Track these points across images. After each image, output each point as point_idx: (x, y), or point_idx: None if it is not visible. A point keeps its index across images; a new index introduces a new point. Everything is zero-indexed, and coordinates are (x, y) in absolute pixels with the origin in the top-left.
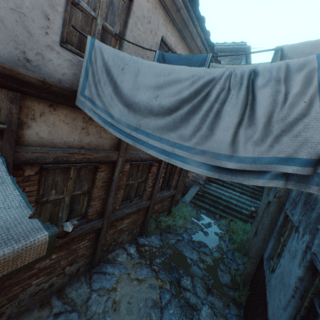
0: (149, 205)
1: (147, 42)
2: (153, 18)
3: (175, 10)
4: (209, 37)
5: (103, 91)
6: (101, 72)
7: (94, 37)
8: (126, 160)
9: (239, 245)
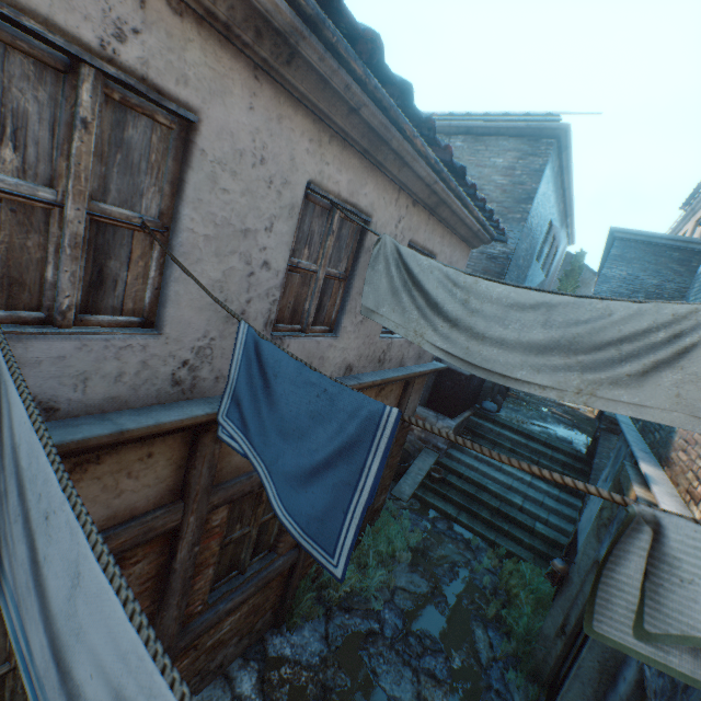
0: (296, 561)
1: (259, 213)
2: (273, 146)
3: (344, 110)
4: (451, 157)
5: (14, 537)
6: (10, 471)
7: (61, 257)
8: (214, 509)
9: (521, 644)
